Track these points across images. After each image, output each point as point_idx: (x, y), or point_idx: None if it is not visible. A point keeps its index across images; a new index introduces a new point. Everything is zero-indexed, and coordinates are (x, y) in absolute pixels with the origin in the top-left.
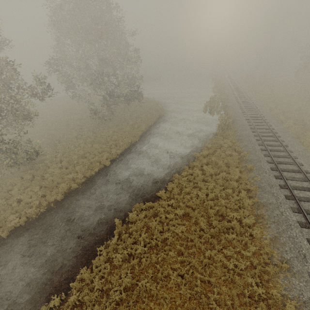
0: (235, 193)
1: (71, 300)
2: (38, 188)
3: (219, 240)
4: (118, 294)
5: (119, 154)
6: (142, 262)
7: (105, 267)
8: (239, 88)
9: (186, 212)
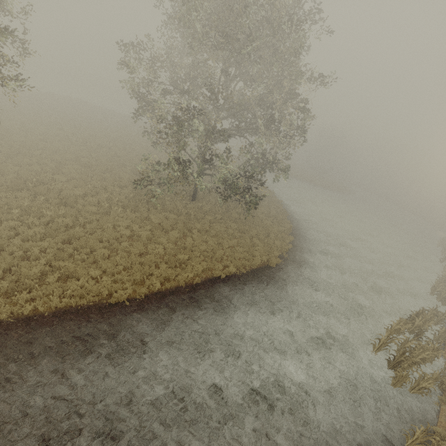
0: None
1: None
2: None
3: None
4: None
5: (25, 315)
6: None
7: None
8: None
9: None
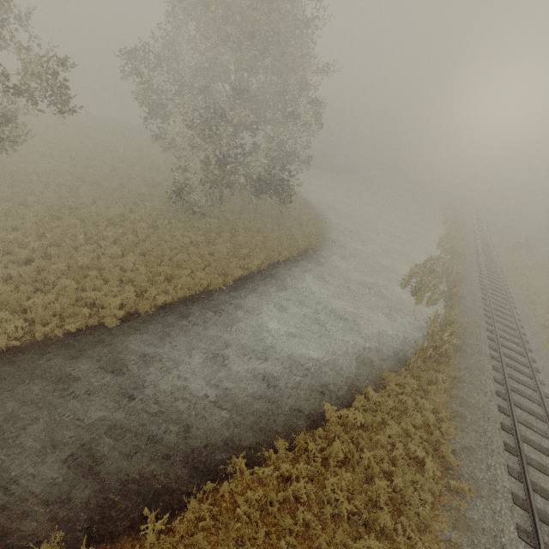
0: None
1: None
2: None
3: None
4: None
5: (160, 306)
6: None
7: None
8: (495, 263)
9: None
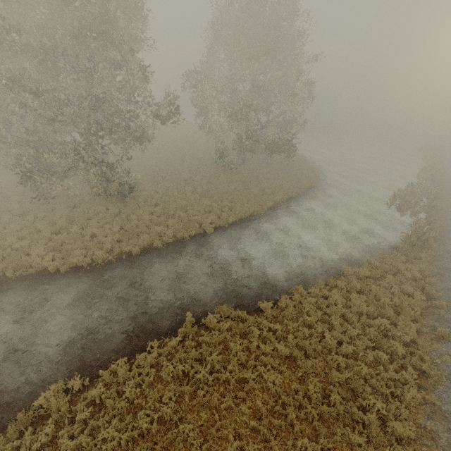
0: (392, 366)
1: (92, 393)
2: (118, 228)
3: (331, 431)
4: (148, 421)
5: (229, 223)
6: (198, 394)
7: (148, 373)
8: None
9: (292, 354)
